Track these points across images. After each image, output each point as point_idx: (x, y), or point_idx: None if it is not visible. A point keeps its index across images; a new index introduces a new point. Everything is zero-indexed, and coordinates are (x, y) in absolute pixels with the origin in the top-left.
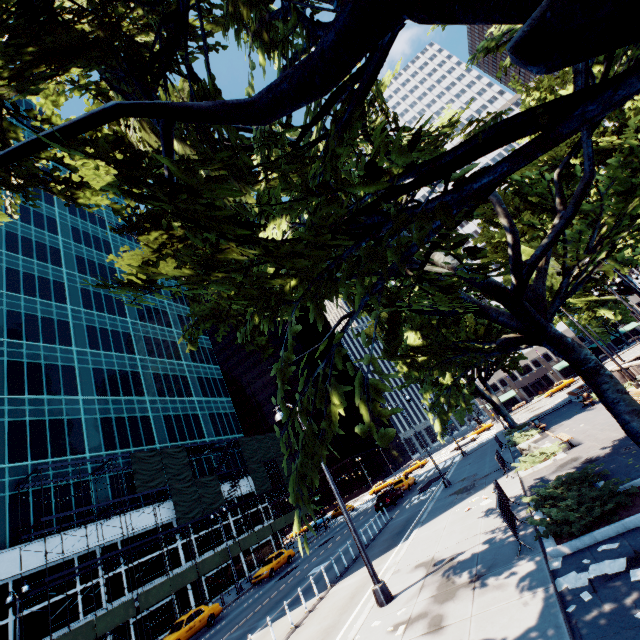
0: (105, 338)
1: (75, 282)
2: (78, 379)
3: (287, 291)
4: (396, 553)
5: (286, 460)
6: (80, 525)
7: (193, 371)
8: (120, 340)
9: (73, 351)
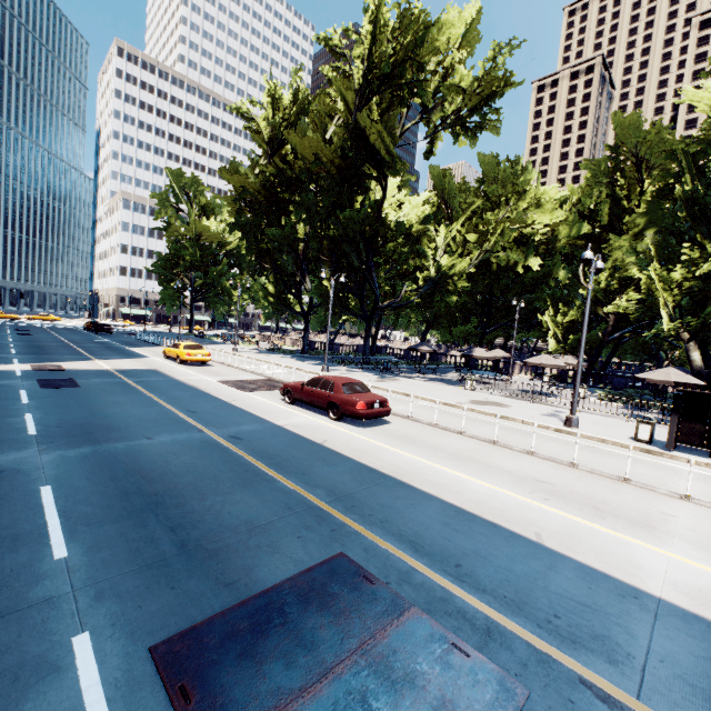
0: None
1: None
2: None
3: (327, 299)
4: None
5: None
6: None
7: None
8: None
9: None
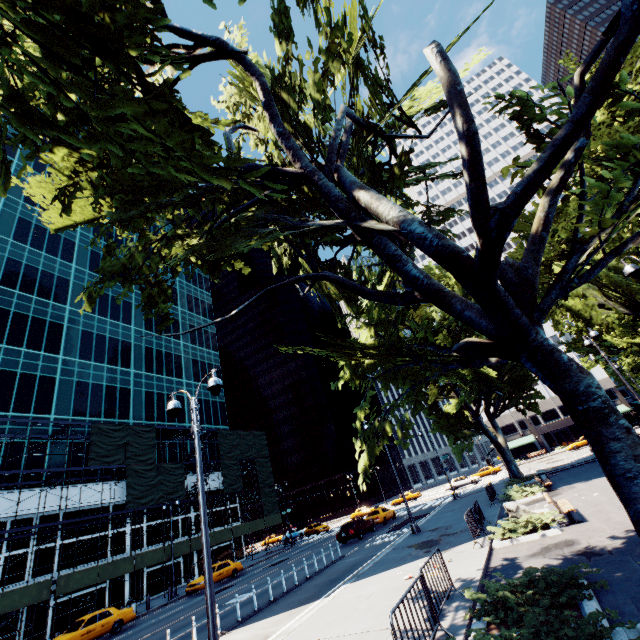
0: (103, 303)
1: (87, 243)
2: (64, 338)
3: None
4: (307, 612)
5: (266, 462)
6: (24, 487)
7: (189, 352)
8: (119, 308)
9: (66, 310)
